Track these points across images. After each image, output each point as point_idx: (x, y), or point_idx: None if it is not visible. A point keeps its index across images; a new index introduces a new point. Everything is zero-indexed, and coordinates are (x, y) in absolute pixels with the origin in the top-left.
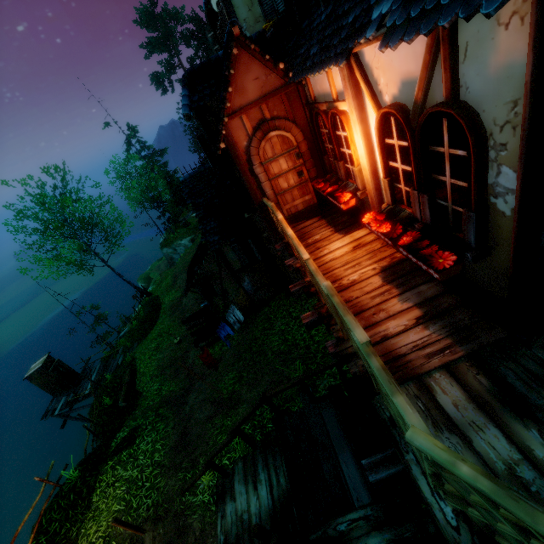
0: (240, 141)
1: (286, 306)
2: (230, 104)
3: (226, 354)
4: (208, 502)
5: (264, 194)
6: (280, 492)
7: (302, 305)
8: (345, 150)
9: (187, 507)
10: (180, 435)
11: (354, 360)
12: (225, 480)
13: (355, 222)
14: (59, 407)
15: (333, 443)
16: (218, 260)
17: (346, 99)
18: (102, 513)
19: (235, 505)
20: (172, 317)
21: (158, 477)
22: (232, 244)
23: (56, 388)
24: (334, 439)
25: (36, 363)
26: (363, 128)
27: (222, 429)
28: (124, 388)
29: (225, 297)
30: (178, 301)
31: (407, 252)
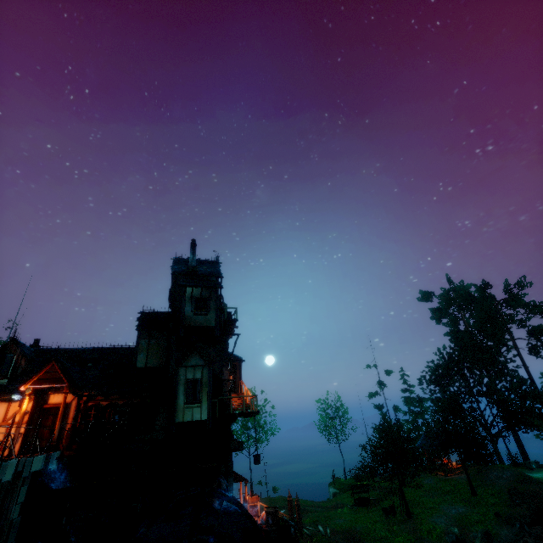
0: None
1: None
2: None
3: None
4: None
5: None
6: None
7: None
8: None
9: None
10: None
11: None
12: None
13: None
14: None
15: None
16: None
17: None
18: None
19: None
20: None
21: None
22: None
23: None
24: None
25: None
26: None
27: None
28: None
29: None
30: None
31: None
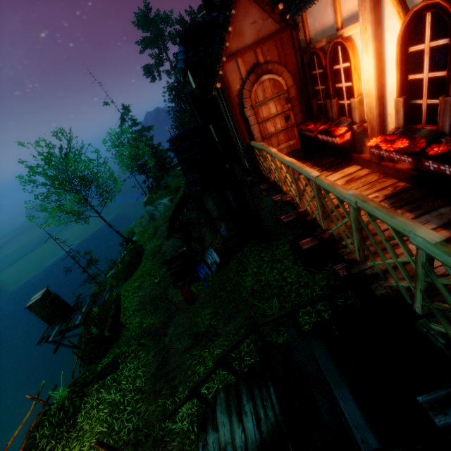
0: (233, 84)
1: (258, 251)
2: (228, 46)
3: (202, 292)
4: (187, 430)
5: (252, 138)
6: (269, 426)
7: (273, 251)
8: (342, 85)
9: (166, 434)
10: (160, 364)
11: (378, 282)
12: (206, 409)
13: (343, 161)
14: (52, 335)
15: (326, 377)
16: (198, 209)
17: (360, 15)
18: (85, 434)
19: (218, 436)
20: (153, 261)
21: (139, 402)
22: (212, 194)
23: (51, 317)
24: (327, 373)
25: (36, 295)
26: (376, 47)
27: (200, 360)
28: (110, 319)
29: (202, 242)
30: (158, 248)
31: (439, 163)
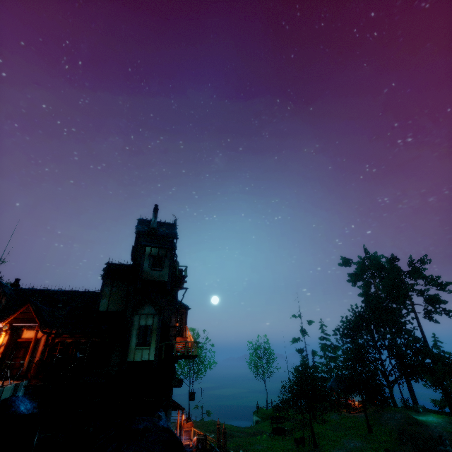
0: None
1: None
2: None
3: None
4: None
5: None
6: None
7: None
8: None
9: None
10: None
11: None
12: None
13: None
14: None
15: None
16: None
17: None
18: None
19: None
20: None
21: None
22: None
23: None
24: None
25: None
26: None
27: None
28: None
29: None
30: None
31: None
